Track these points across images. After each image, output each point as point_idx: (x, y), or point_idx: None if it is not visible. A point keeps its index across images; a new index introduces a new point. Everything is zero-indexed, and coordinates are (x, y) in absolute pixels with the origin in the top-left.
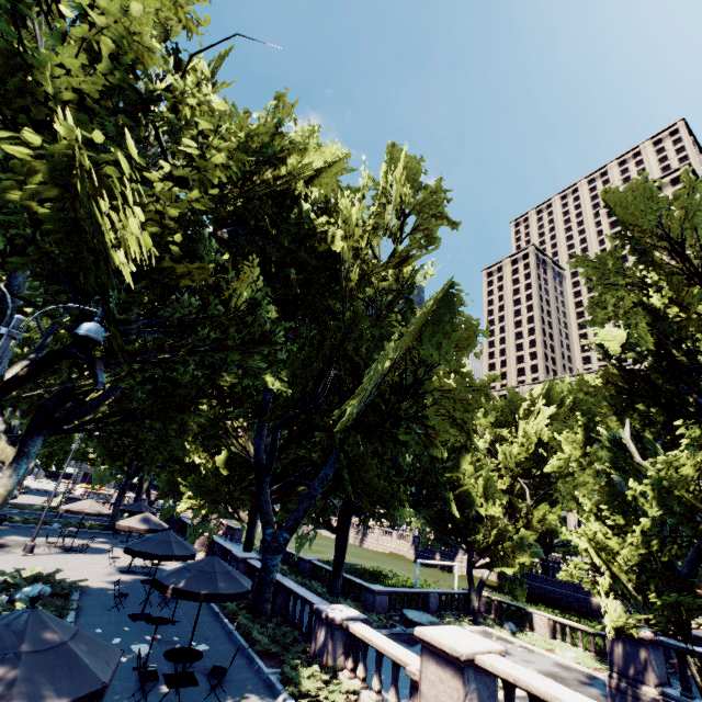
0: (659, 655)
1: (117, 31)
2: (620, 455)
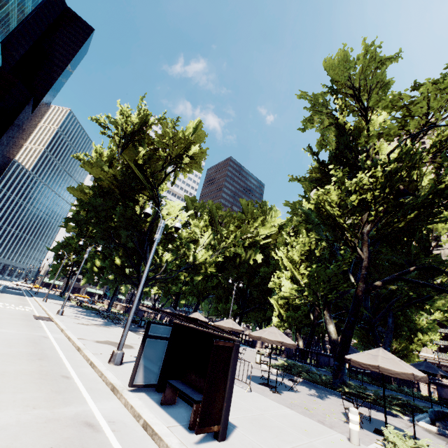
0: None
1: None
2: None
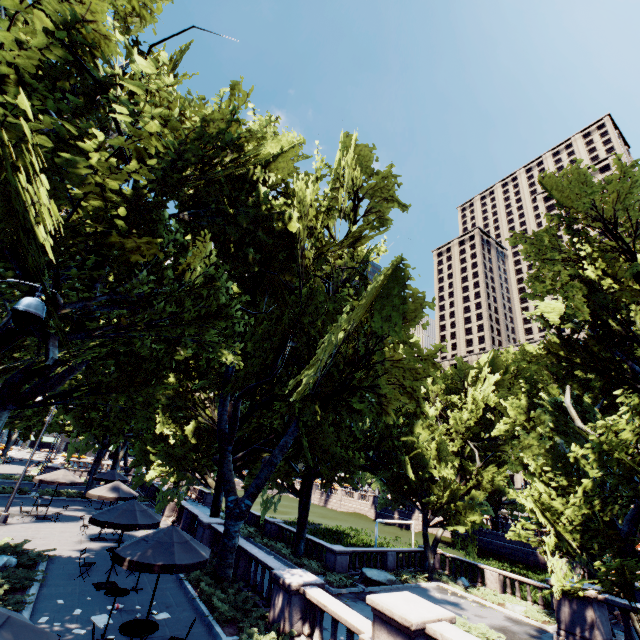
0: (604, 612)
1: (58, 7)
2: (561, 420)
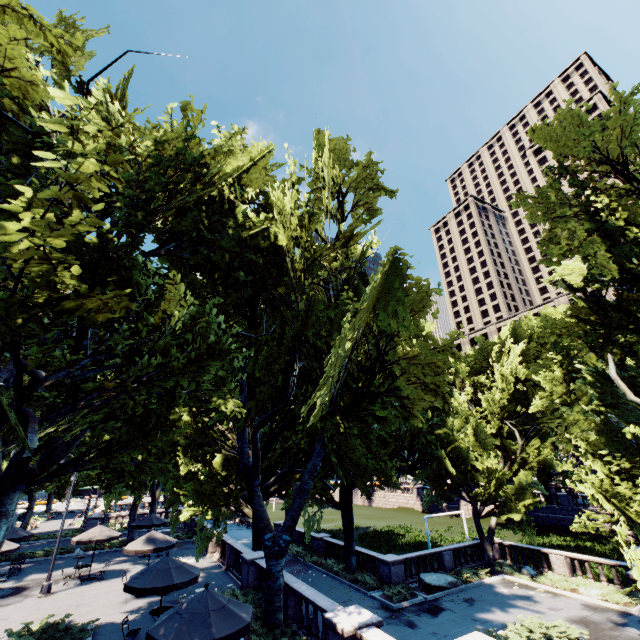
0: None
1: None
2: (607, 391)
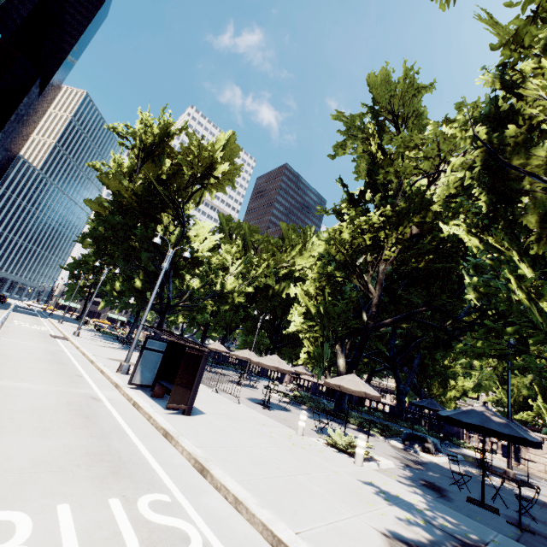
0: None
1: None
2: None
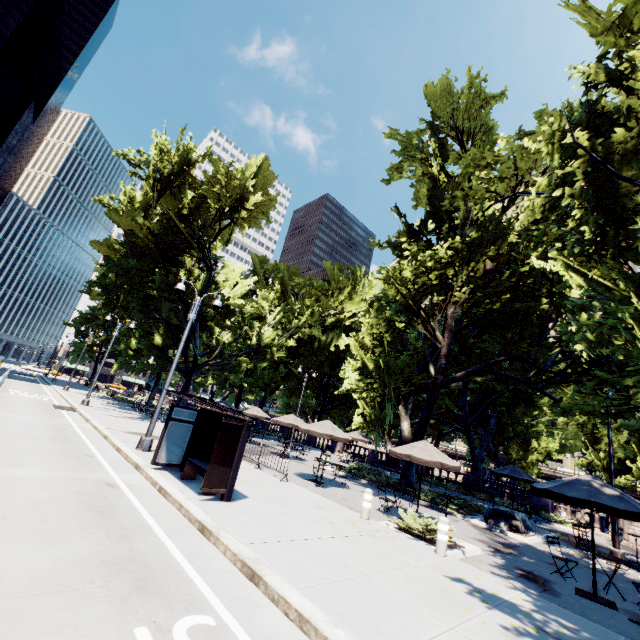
0: None
1: None
2: None
